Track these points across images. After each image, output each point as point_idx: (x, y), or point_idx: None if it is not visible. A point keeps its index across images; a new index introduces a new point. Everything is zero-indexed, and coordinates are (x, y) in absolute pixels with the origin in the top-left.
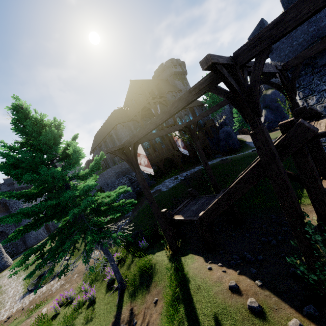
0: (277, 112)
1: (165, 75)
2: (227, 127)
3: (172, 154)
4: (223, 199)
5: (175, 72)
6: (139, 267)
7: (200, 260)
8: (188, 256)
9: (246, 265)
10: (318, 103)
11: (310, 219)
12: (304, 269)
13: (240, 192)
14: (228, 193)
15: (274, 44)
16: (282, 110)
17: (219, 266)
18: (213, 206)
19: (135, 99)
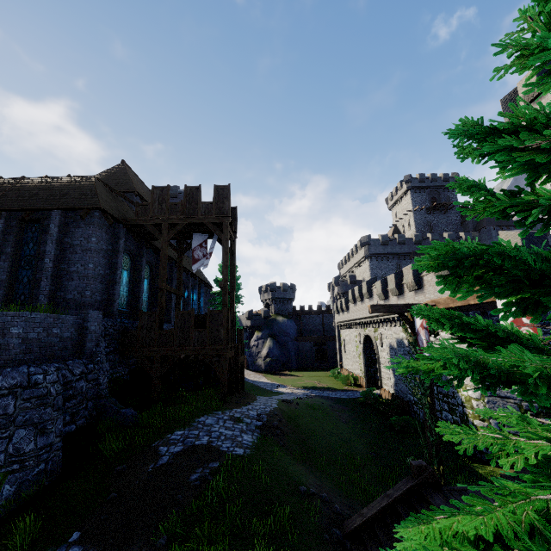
0: (284, 350)
1: None
2: None
3: (218, 351)
4: None
5: None
6: None
7: None
8: None
9: None
10: None
11: None
12: None
13: None
14: None
15: None
16: (290, 349)
17: None
18: None
19: (185, 196)
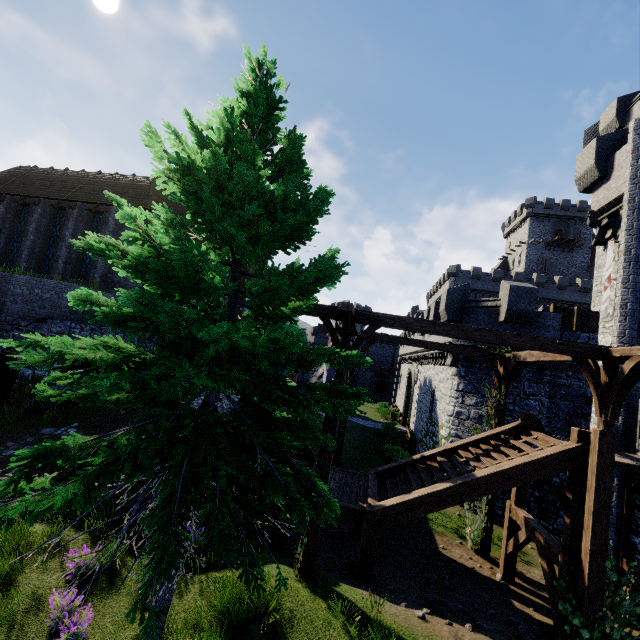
0: None
1: None
2: None
3: None
4: (456, 491)
5: None
6: (221, 602)
7: (378, 598)
8: (345, 588)
9: (458, 617)
10: (476, 407)
11: (458, 557)
12: (578, 621)
13: (491, 490)
14: (472, 484)
15: (469, 317)
16: None
17: (428, 614)
18: (430, 495)
19: None
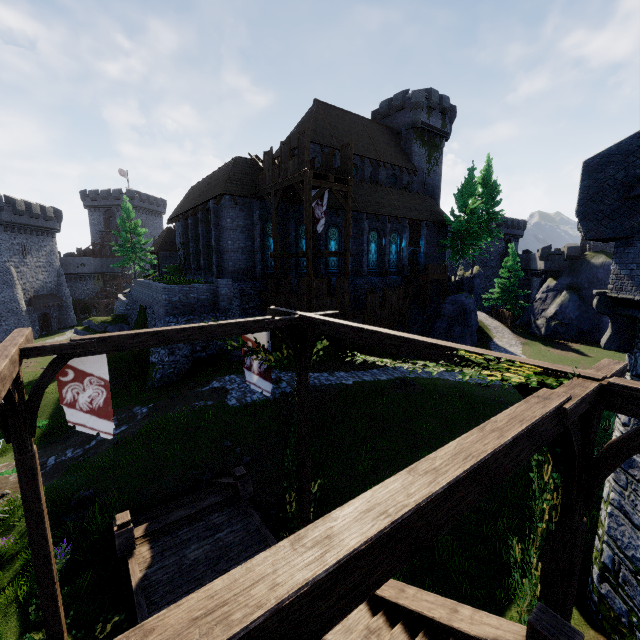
0: (589, 311)
1: (400, 121)
2: (469, 296)
3: None
4: None
5: (424, 124)
6: None
7: None
8: None
9: None
10: None
11: None
12: None
13: None
14: None
15: None
16: None
17: None
18: None
19: (281, 156)
